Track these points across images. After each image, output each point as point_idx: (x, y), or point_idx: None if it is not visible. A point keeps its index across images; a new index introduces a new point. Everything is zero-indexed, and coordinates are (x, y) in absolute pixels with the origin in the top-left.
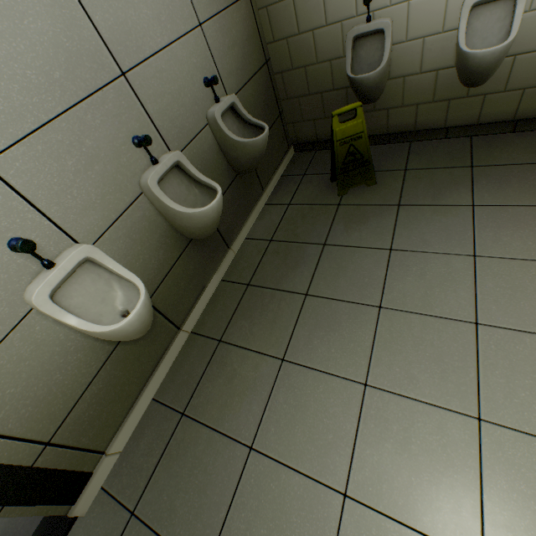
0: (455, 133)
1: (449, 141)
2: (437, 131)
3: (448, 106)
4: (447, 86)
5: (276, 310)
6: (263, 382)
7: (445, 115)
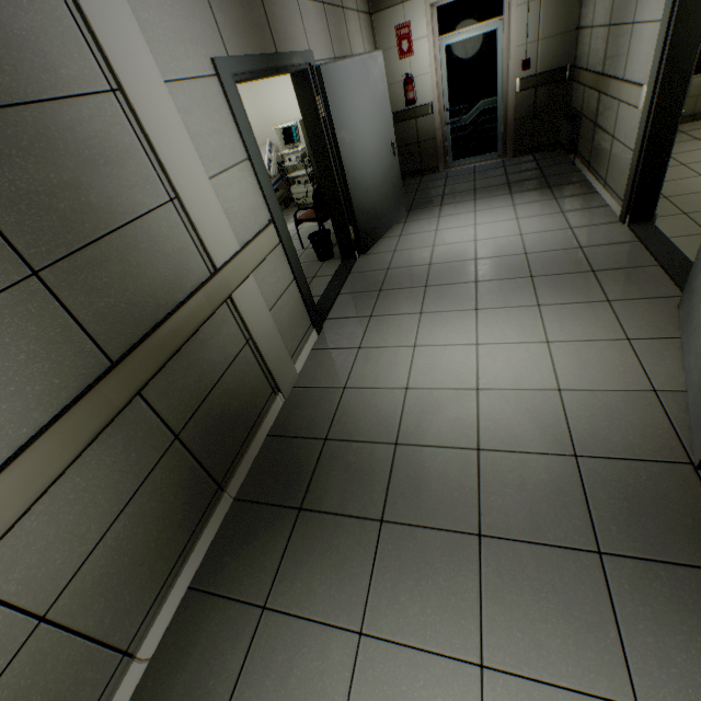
0: (698, 118)
1: (696, 122)
2: (687, 117)
3: (696, 101)
4: (697, 88)
5: (670, 171)
6: (699, 181)
7: (693, 107)
